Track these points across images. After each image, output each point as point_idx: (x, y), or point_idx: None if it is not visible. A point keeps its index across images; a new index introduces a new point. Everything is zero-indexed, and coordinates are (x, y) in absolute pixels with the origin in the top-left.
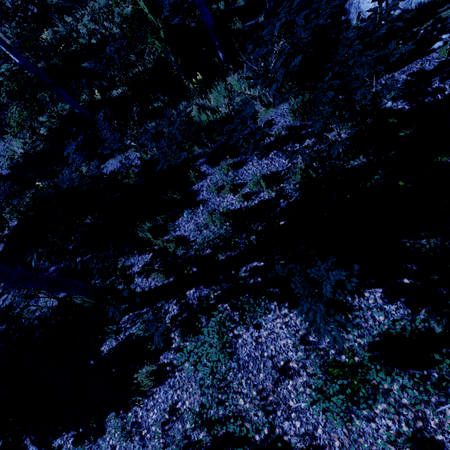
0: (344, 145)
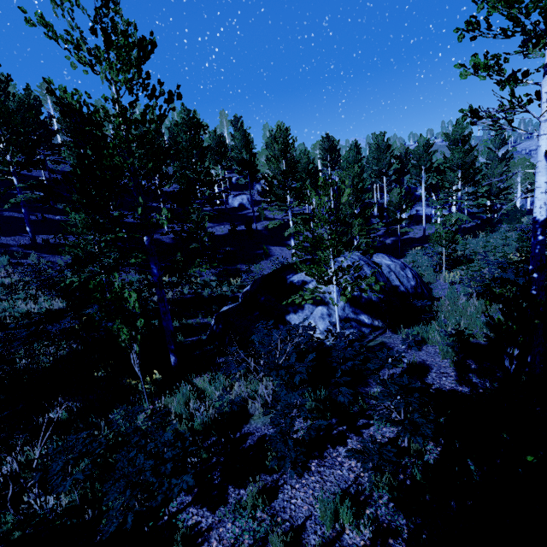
0: (430, 428)
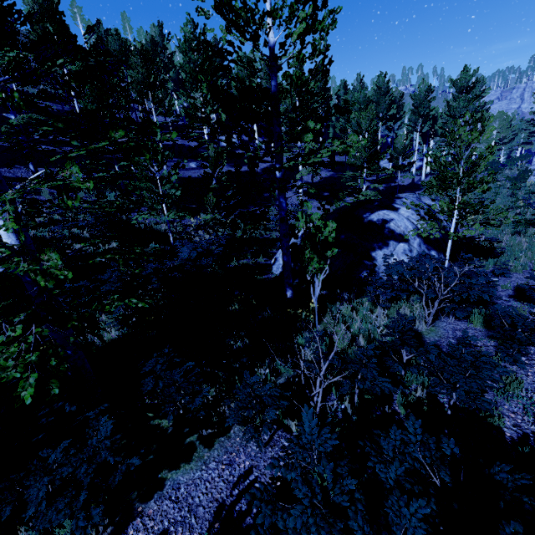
0: None
